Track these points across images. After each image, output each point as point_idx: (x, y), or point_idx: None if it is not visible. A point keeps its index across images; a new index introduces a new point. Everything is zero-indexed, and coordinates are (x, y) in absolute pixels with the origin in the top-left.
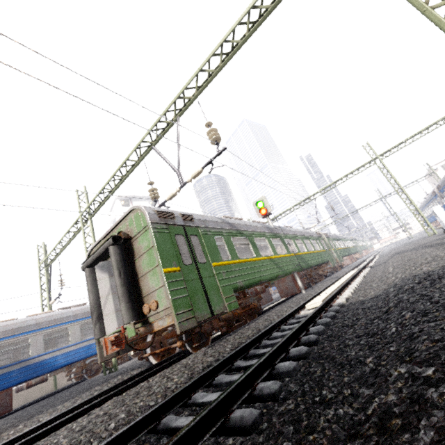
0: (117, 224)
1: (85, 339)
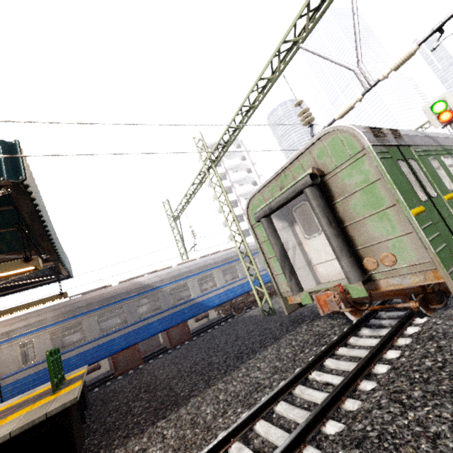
0: (293, 160)
1: (228, 283)
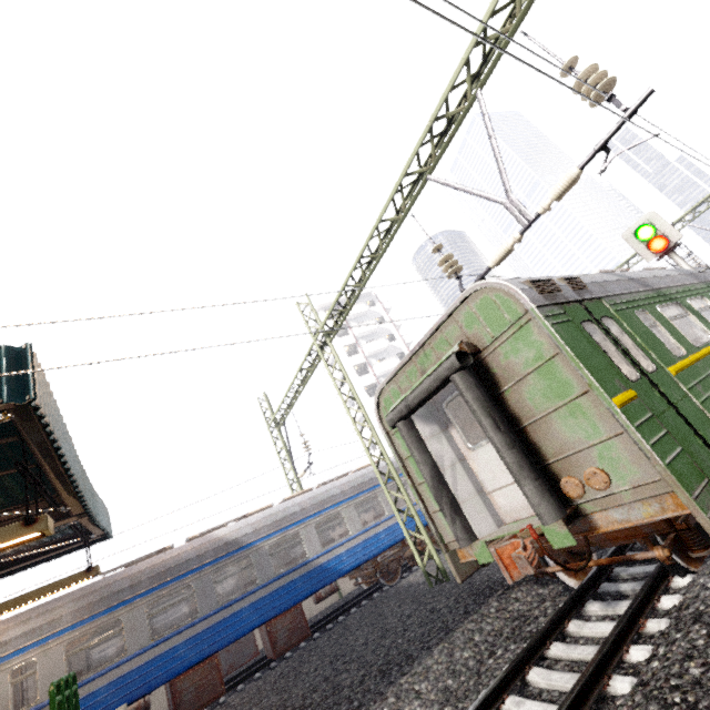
0: (433, 331)
1: (367, 527)
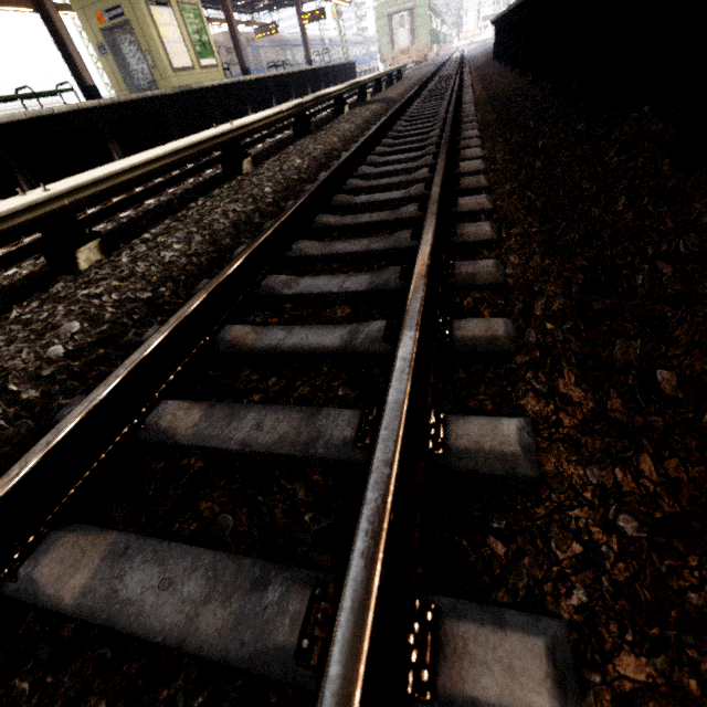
0: None
1: None
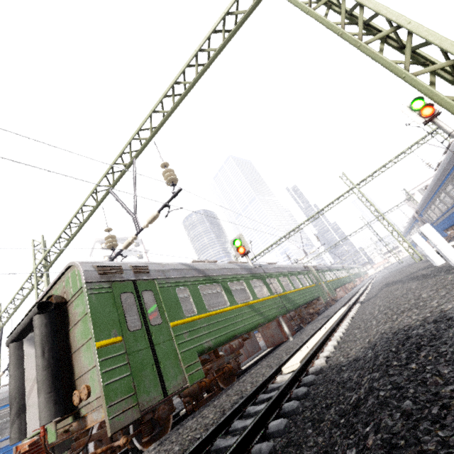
0: (53, 284)
1: None
